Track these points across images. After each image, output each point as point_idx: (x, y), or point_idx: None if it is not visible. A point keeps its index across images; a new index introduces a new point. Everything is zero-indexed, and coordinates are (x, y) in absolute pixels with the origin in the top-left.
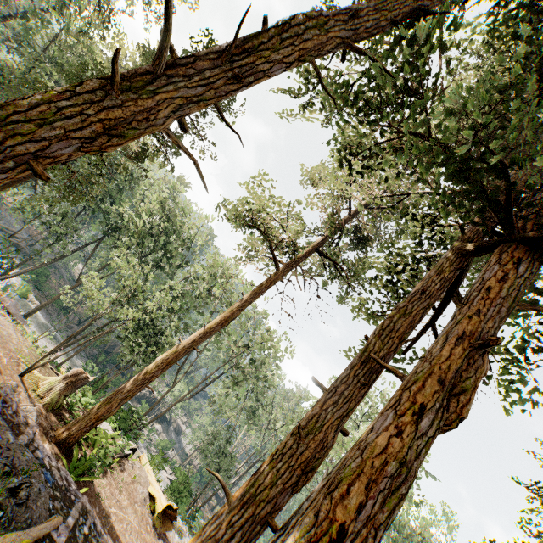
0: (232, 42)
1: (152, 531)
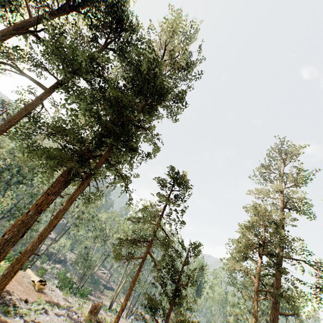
0: None
1: (33, 291)
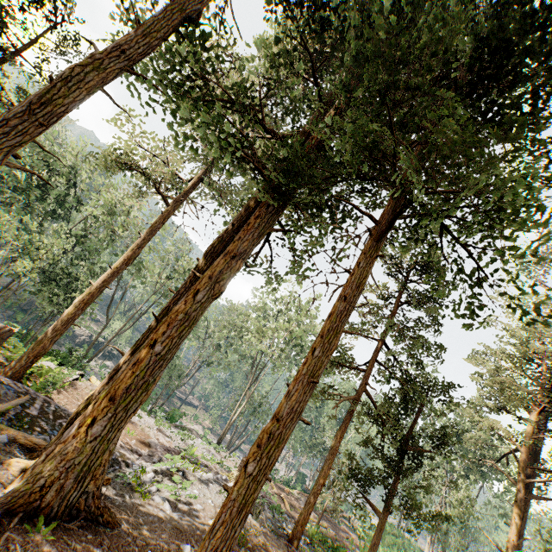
0: (30, 109)
1: None
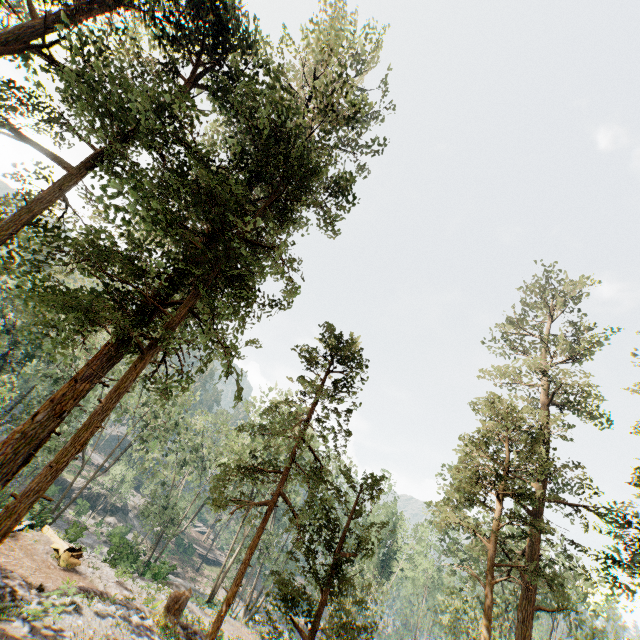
0: None
1: (57, 569)
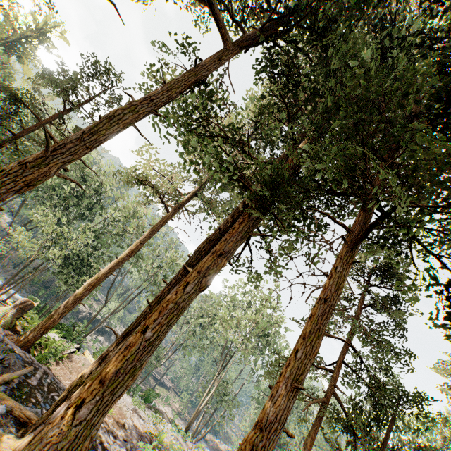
0: (82, 137)
1: None
